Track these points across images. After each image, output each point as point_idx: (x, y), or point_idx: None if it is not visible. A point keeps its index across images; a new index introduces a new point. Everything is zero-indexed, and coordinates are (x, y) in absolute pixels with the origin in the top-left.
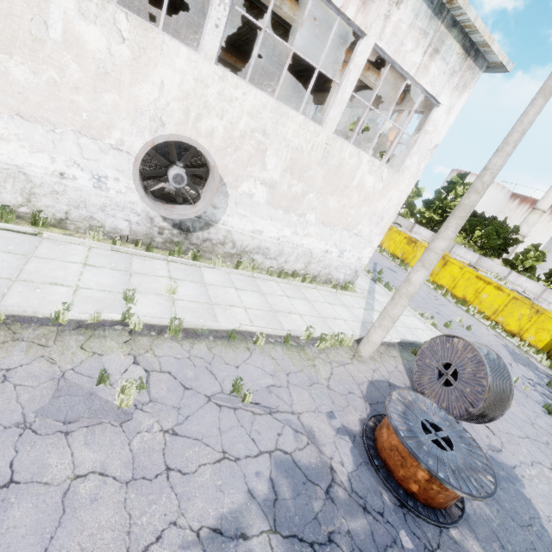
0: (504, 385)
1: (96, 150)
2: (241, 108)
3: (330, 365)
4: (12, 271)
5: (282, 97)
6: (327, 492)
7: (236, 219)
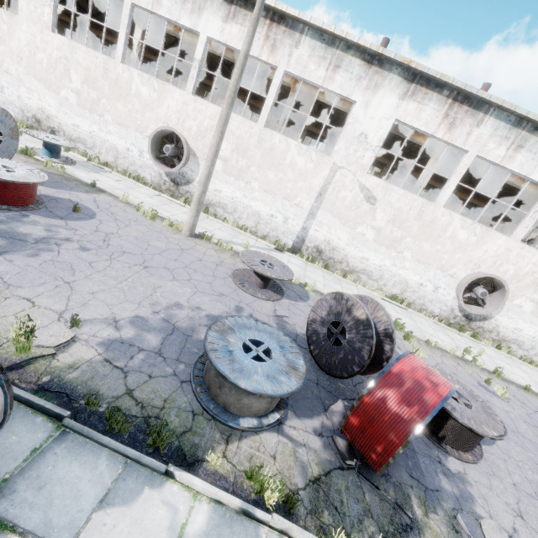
0: None
1: (441, 275)
2: (529, 261)
3: None
4: (416, 326)
5: (503, 218)
6: None
7: (505, 319)
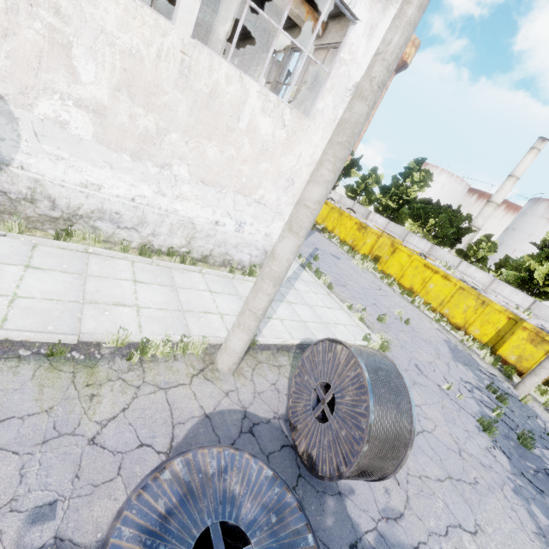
0: (400, 425)
1: None
2: None
3: (136, 391)
4: None
5: None
6: None
7: (45, 162)
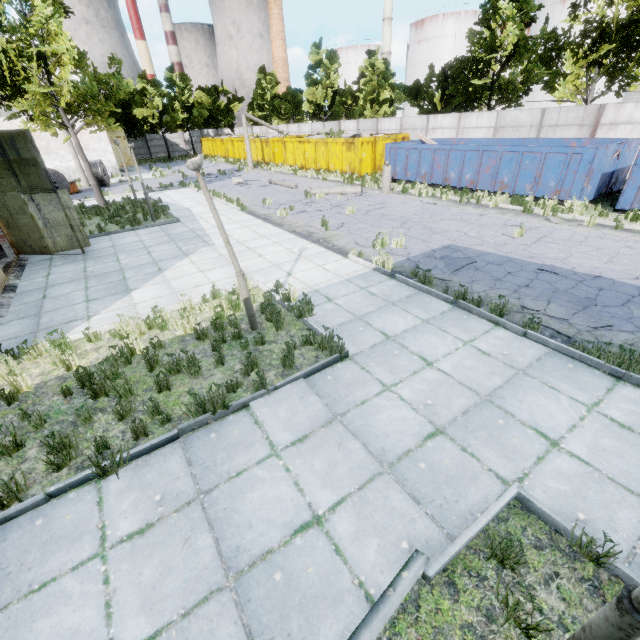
0: (96, 166)
1: None
2: None
3: None
4: None
5: None
6: None
7: None
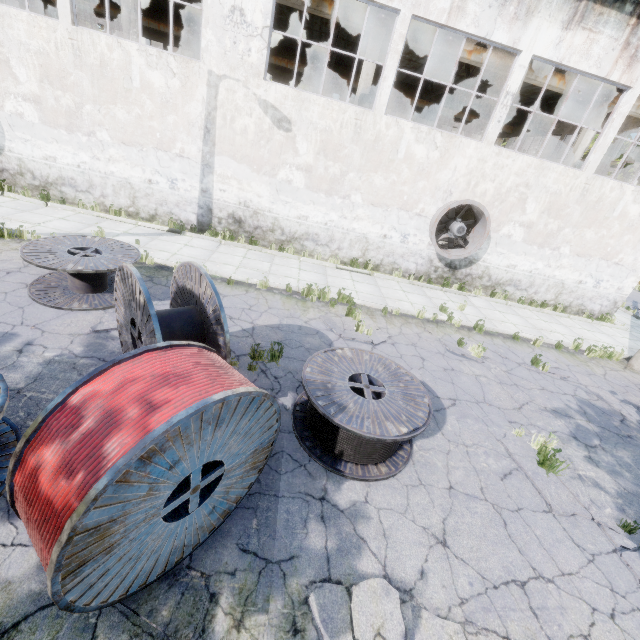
0: None
1: (406, 218)
2: (510, 171)
3: (603, 368)
4: (379, 293)
5: (502, 133)
6: (621, 421)
7: (494, 257)
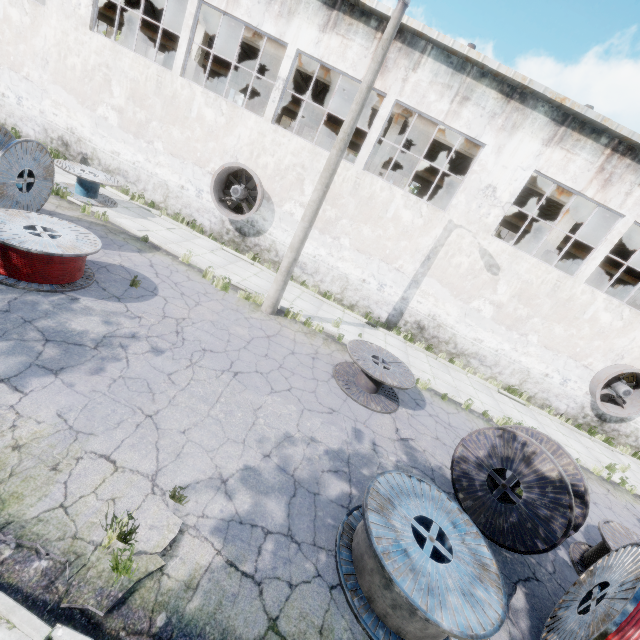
0: None
1: (572, 366)
2: None
3: None
4: (545, 431)
5: (623, 281)
6: None
7: None
